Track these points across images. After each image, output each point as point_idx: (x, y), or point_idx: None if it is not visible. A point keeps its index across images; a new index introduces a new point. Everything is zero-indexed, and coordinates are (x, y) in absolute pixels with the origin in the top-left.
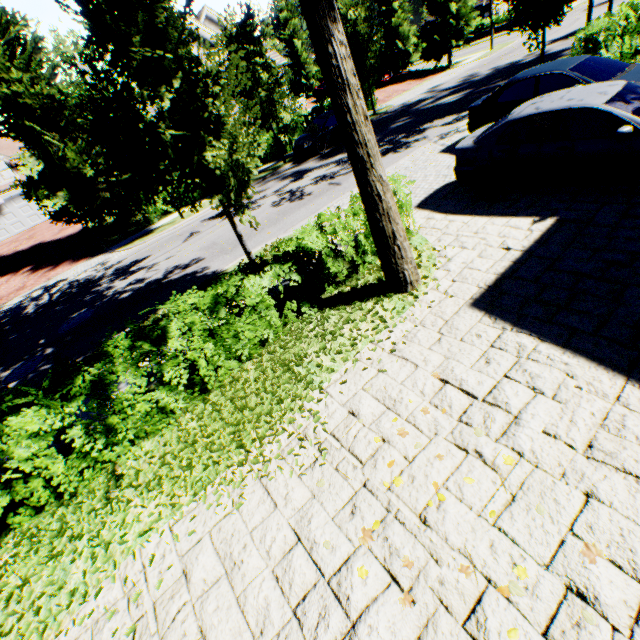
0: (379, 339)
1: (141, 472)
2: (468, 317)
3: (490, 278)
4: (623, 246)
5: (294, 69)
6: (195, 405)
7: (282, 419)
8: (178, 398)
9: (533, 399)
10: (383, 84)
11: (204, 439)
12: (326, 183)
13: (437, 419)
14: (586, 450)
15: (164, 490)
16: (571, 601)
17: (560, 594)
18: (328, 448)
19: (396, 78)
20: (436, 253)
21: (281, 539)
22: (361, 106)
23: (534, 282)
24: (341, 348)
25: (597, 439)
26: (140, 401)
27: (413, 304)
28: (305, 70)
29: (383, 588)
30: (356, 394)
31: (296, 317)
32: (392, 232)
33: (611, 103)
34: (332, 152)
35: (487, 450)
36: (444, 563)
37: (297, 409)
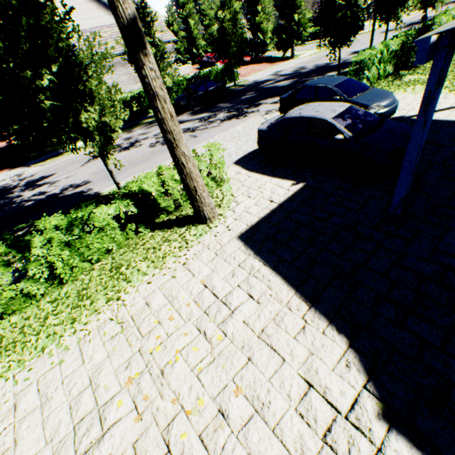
0: (179, 255)
1: (4, 338)
2: (234, 245)
3: (255, 220)
4: (329, 208)
5: (188, 41)
6: (54, 292)
7: (105, 305)
8: (40, 287)
9: (246, 301)
10: (246, 63)
11: (53, 316)
12: (188, 134)
13: (193, 310)
14: (259, 333)
15: (17, 350)
16: (218, 417)
17: (215, 414)
18: (126, 326)
19: (256, 60)
20: (233, 198)
21: (80, 383)
22: (168, 108)
23: (276, 226)
24: (156, 259)
25: (267, 327)
26: (8, 290)
27: (207, 233)
28: (196, 42)
29: (128, 412)
30: (154, 291)
31: (137, 234)
32: (194, 187)
33: (336, 118)
34: (200, 110)
35: (211, 331)
36: (165, 397)
37: (116, 299)
